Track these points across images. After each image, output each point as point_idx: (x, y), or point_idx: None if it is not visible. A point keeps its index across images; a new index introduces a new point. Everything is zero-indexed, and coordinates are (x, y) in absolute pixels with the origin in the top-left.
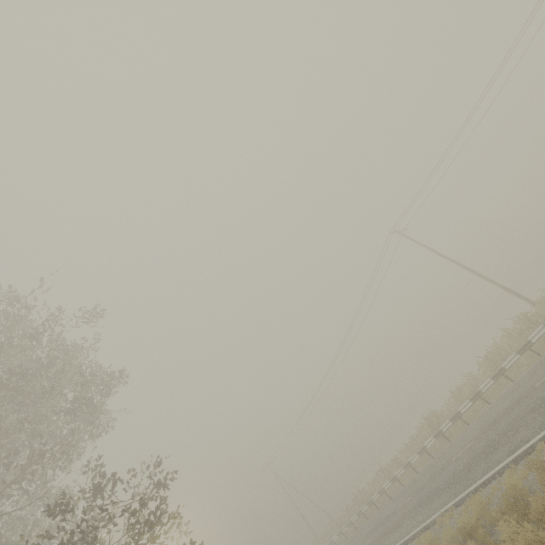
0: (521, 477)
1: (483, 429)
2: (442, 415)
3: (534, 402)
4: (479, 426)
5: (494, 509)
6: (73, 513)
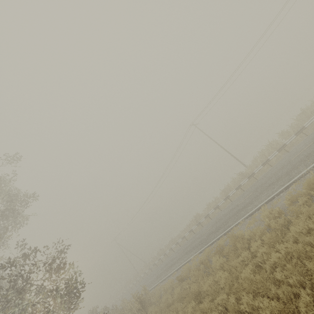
0: (225, 240)
1: (216, 221)
2: (202, 215)
3: (236, 211)
4: (215, 220)
5: (212, 253)
6: (16, 267)
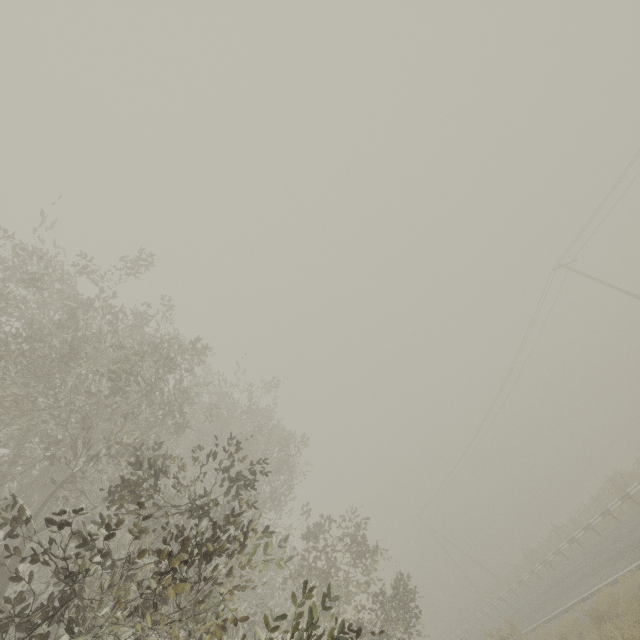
0: None
1: None
2: (631, 475)
3: None
4: None
5: None
6: (318, 541)
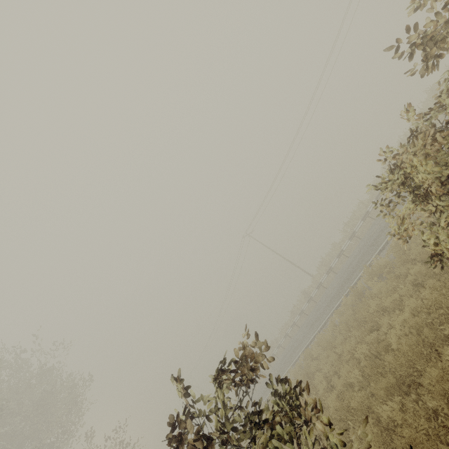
0: None
1: (283, 358)
2: (279, 339)
3: (293, 350)
4: (284, 354)
5: None
6: None
